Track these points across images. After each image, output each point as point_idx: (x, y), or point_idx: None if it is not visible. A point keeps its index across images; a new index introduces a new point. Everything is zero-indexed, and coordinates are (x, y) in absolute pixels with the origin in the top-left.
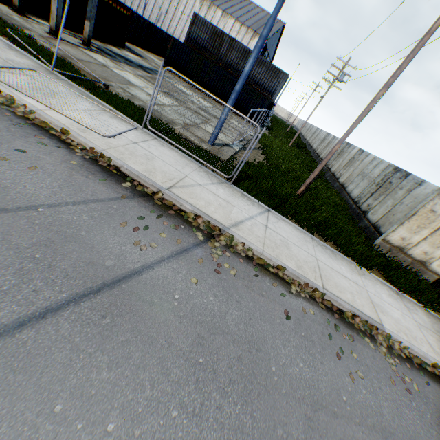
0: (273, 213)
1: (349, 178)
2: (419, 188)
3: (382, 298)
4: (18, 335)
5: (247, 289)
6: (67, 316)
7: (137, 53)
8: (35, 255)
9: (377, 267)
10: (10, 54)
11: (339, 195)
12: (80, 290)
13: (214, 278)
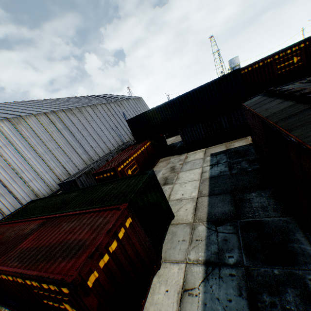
0: None
1: None
2: None
3: None
4: None
5: None
6: None
7: None
8: None
9: None
10: None
11: None
12: None
13: None
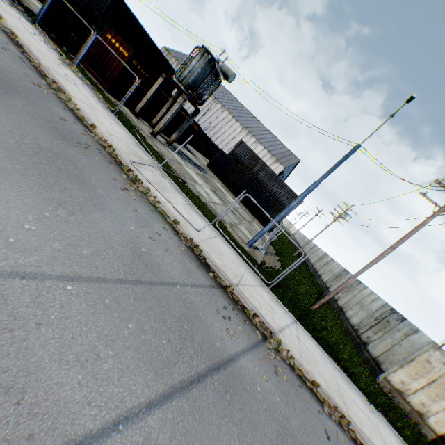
0: (299, 325)
1: (348, 303)
2: (415, 335)
3: (392, 442)
4: (191, 391)
5: (296, 396)
6: (209, 384)
7: (191, 151)
8: (183, 325)
9: (381, 407)
10: (140, 151)
11: (338, 317)
12: (210, 363)
13: (275, 378)
